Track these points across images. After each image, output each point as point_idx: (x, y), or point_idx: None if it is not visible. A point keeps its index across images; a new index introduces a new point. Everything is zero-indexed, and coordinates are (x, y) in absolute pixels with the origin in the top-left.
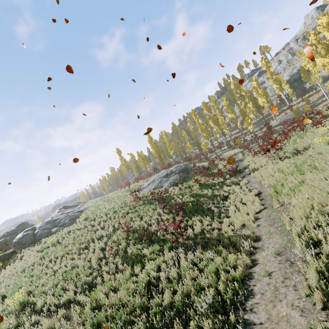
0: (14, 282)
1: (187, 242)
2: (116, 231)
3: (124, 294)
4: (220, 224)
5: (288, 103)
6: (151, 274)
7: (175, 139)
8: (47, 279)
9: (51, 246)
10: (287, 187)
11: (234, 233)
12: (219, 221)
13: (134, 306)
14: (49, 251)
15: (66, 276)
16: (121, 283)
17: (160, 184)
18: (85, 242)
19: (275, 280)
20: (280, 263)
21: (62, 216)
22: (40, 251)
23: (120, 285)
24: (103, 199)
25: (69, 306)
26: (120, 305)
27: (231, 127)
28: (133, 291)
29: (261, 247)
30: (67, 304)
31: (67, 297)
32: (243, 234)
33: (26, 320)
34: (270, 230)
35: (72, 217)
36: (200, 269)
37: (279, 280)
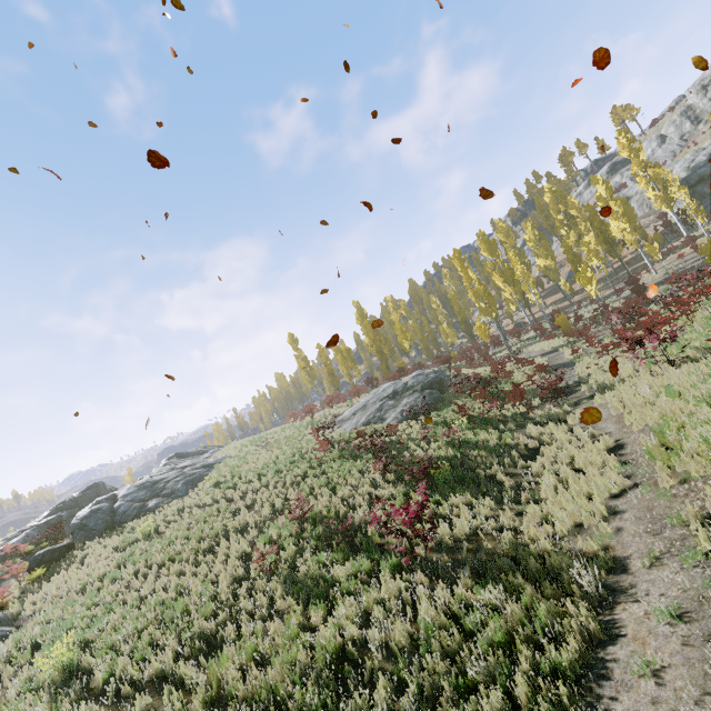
0: (60, 615)
1: (436, 557)
2: (277, 516)
3: (283, 676)
4: (519, 518)
5: (686, 231)
6: (348, 632)
7: (414, 314)
8: (123, 617)
9: (143, 539)
10: (695, 435)
11: (555, 545)
12: (515, 511)
13: (302, 710)
14: (137, 550)
15: (163, 613)
16: (277, 647)
17: (378, 413)
18: (209, 536)
19: (676, 693)
20: (688, 644)
21: (171, 475)
22: (121, 549)
23: (273, 651)
24: (257, 442)
25: (161, 688)
26: (270, 703)
27: (543, 288)
28: (303, 671)
29: (628, 590)
30: (158, 683)
31: (158, 666)
32: (578, 548)
33: (69, 710)
34: (651, 546)
35: (191, 477)
36: (468, 631)
37: (688, 697)
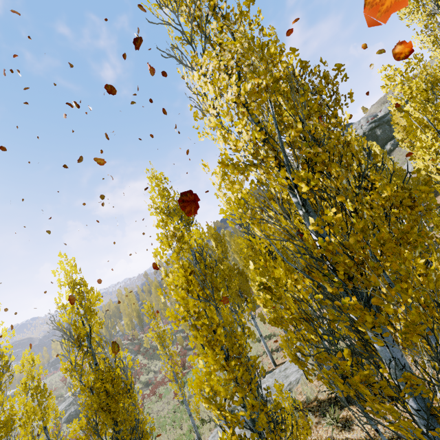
0: None
1: None
2: None
3: None
4: None
5: None
6: None
7: None
8: None
9: None
10: None
11: None
12: None
13: None
14: None
15: None
16: None
17: (68, 407)
18: None
19: None
20: None
21: None
22: None
23: None
24: None
25: None
26: None
27: None
28: None
29: None
30: None
31: None
32: None
33: None
34: None
35: None
36: None
37: None
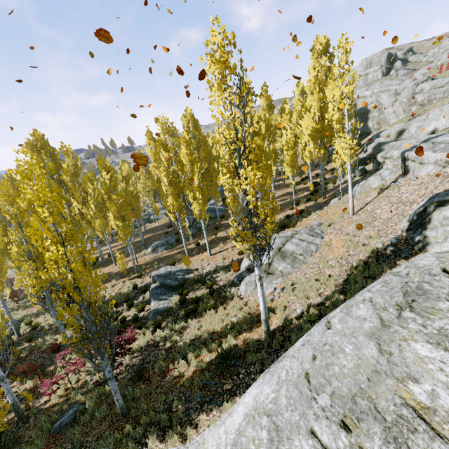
0: None
1: None
2: None
3: None
4: None
5: None
6: None
7: None
8: None
9: None
10: None
11: None
12: None
13: None
14: None
15: None
16: None
17: None
18: None
19: None
20: None
21: None
22: None
23: None
24: None
25: None
26: None
27: None
28: None
29: None
30: None
31: None
32: None
33: None
34: None
35: None
36: None
37: None
